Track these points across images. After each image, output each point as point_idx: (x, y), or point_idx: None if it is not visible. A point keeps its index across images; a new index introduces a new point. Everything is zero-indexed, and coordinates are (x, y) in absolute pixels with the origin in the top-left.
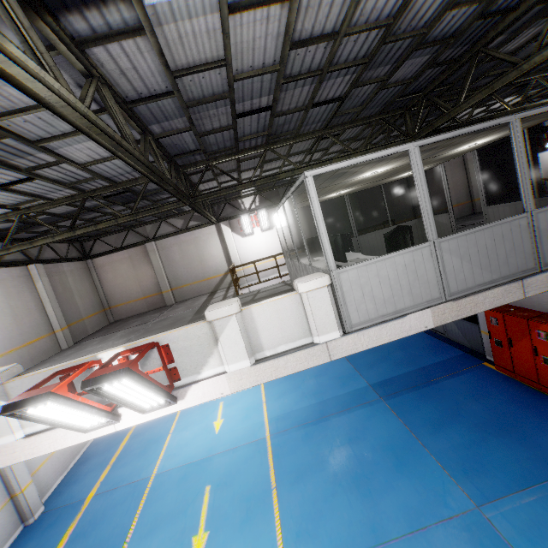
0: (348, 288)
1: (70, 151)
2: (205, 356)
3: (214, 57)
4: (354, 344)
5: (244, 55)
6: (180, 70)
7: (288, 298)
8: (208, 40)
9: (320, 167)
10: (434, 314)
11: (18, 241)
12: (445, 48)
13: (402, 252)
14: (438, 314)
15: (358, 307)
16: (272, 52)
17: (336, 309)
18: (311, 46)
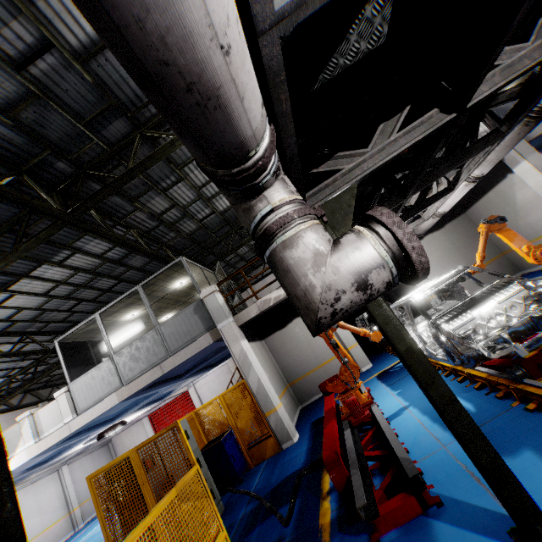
0: (77, 391)
1: (3, 350)
2: (19, 441)
3: (17, 310)
4: (81, 421)
5: (29, 304)
6: (8, 318)
7: (53, 402)
8: (6, 310)
9: (60, 337)
10: (118, 395)
11: (34, 390)
12: (137, 253)
13: (98, 365)
14: (120, 395)
15: (82, 400)
16: (41, 298)
17: (72, 403)
18: (56, 289)
